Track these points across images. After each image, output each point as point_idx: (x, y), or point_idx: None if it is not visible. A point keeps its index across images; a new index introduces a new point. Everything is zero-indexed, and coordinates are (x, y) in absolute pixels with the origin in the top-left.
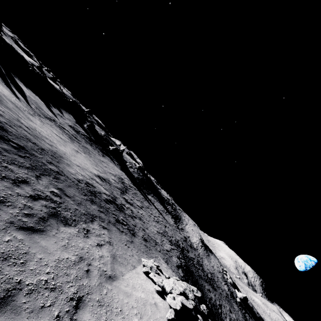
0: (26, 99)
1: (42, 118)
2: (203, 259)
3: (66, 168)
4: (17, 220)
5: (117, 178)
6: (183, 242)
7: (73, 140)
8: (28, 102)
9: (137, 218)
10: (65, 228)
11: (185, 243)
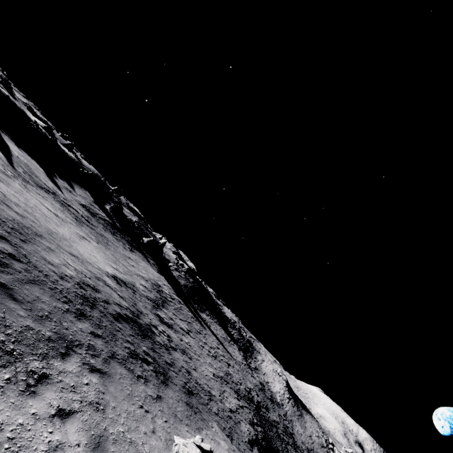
0: (11, 158)
1: (31, 185)
2: (293, 422)
3: (40, 253)
4: None
5: (150, 284)
6: (258, 391)
7: (81, 223)
8: (13, 162)
9: (177, 351)
10: None
11: (263, 394)
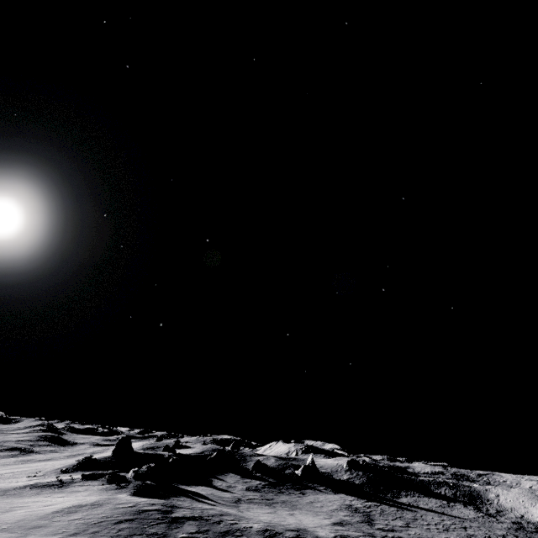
0: (211, 499)
1: (238, 506)
2: None
3: (319, 534)
4: None
5: (345, 510)
6: (515, 532)
7: (271, 505)
8: (215, 501)
9: None
10: None
11: (523, 532)
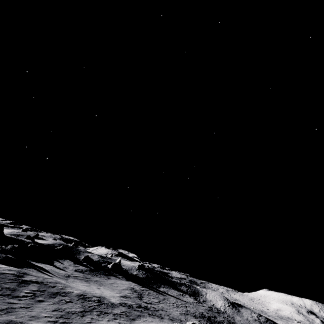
0: (50, 273)
1: (67, 279)
2: (234, 317)
3: (111, 301)
4: (124, 322)
5: (129, 290)
6: (208, 311)
7: (88, 281)
8: (53, 274)
9: (160, 311)
10: (135, 321)
11: (211, 312)
